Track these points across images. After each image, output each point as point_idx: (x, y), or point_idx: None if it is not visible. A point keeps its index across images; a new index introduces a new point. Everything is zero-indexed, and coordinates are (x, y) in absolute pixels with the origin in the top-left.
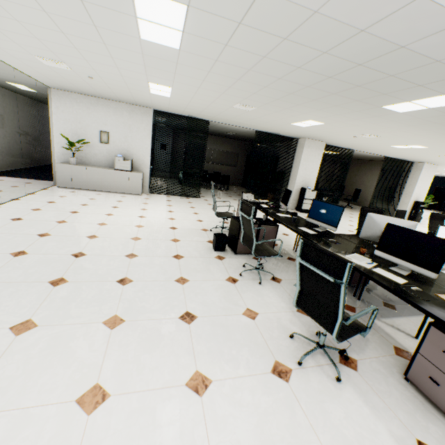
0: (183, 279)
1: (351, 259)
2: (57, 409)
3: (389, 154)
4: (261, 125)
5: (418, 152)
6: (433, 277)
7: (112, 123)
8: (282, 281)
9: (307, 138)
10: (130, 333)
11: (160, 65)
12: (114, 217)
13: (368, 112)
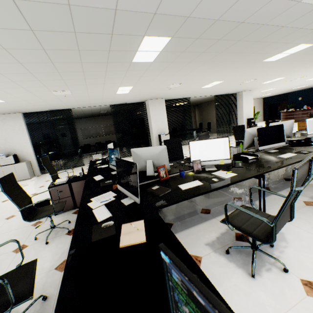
0: None
1: (92, 201)
2: None
3: (212, 93)
4: (104, 101)
5: (225, 86)
6: (138, 202)
7: None
8: None
9: (149, 99)
10: None
11: None
12: None
13: (135, 68)
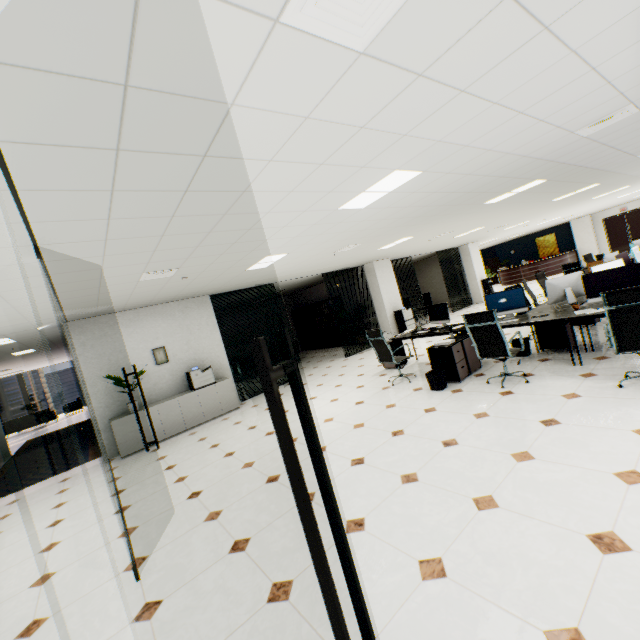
0: (478, 414)
1: (583, 313)
2: (633, 494)
3: (442, 247)
4: (337, 264)
5: (472, 235)
6: None
7: (165, 332)
8: (532, 373)
9: (374, 261)
10: (549, 451)
11: (316, 230)
12: None
13: (468, 211)
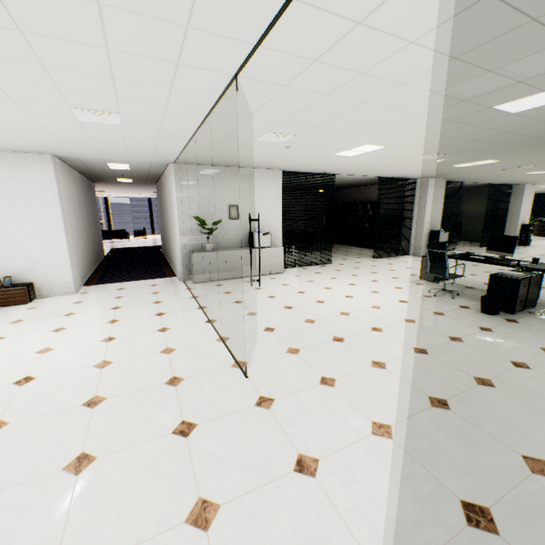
0: None
1: None
2: None
3: (501, 180)
4: (401, 171)
5: (544, 175)
6: None
7: (241, 194)
8: None
9: (430, 177)
10: None
11: (440, 127)
12: (331, 303)
13: None
